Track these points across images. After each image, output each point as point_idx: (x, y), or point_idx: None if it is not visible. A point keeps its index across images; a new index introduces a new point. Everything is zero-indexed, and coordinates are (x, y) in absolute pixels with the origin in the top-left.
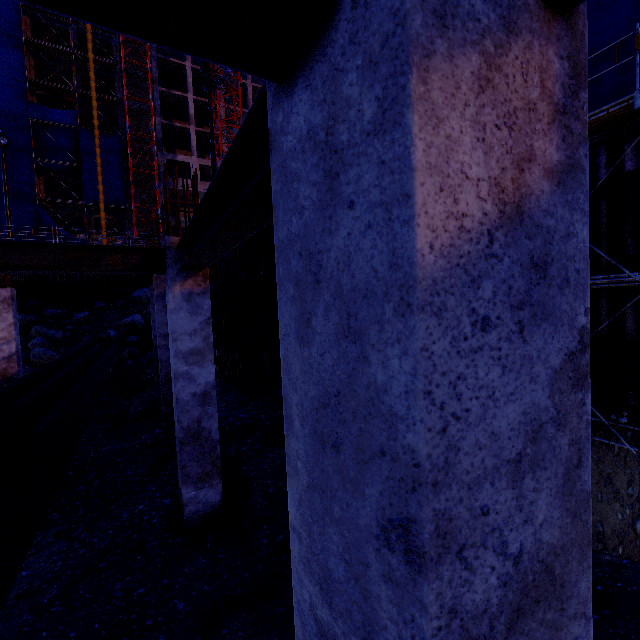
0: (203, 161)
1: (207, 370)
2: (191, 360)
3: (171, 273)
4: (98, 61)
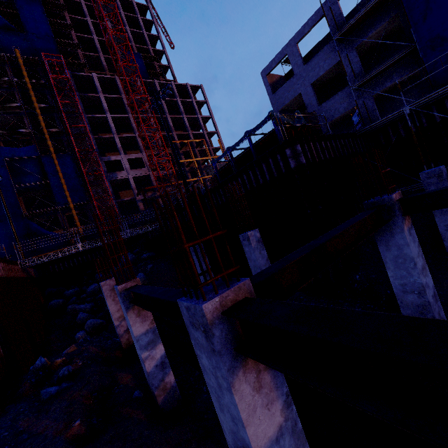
0: (129, 156)
1: (429, 277)
2: (424, 273)
3: (400, 219)
4: (41, 107)
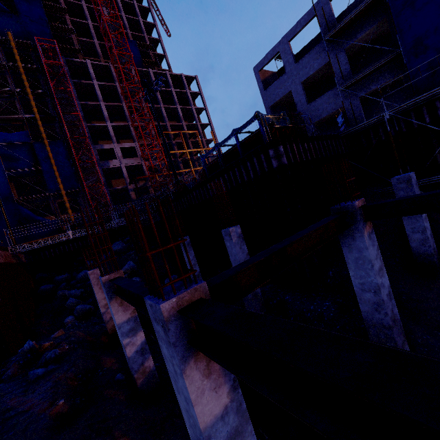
0: (122, 145)
1: (385, 278)
2: (380, 274)
3: (361, 224)
4: (33, 93)
